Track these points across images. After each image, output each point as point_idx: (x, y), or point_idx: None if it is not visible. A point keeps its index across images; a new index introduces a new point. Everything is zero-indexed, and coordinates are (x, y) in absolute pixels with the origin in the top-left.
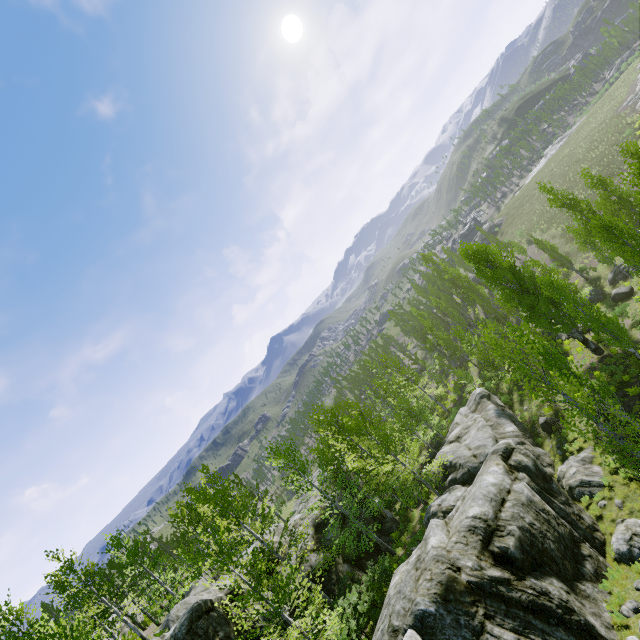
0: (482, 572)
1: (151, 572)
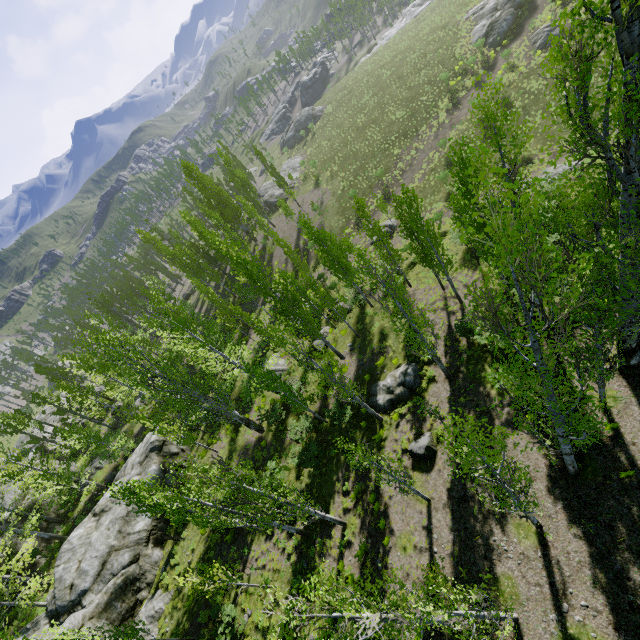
0: None
1: None
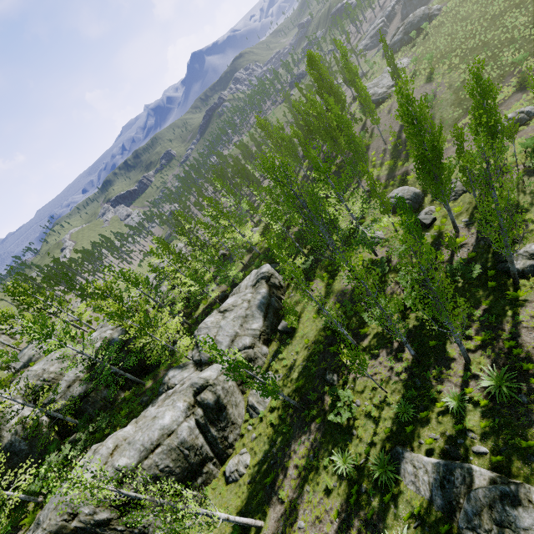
0: (93, 517)
1: None
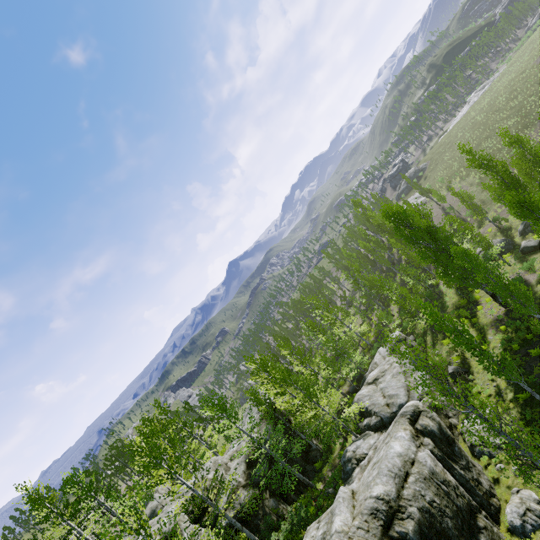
0: None
1: (105, 503)
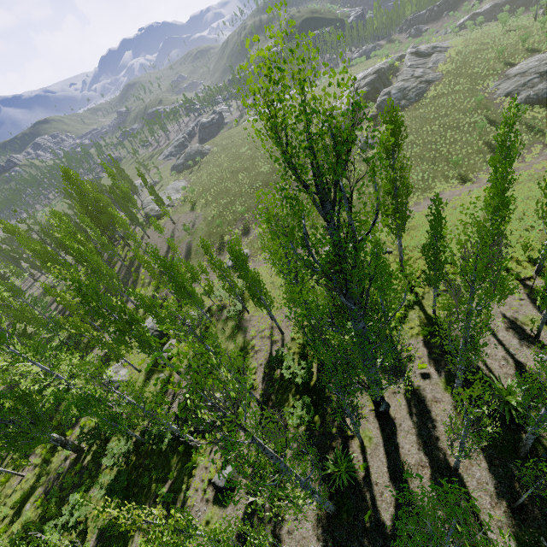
0: None
1: None
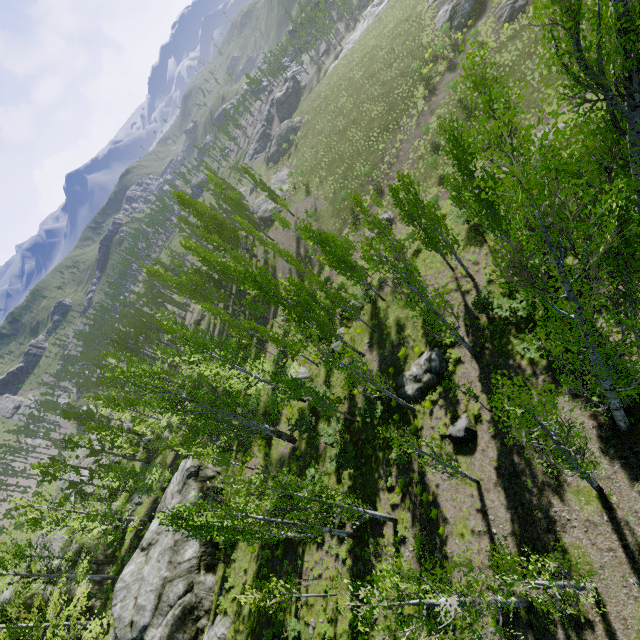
0: None
1: None
